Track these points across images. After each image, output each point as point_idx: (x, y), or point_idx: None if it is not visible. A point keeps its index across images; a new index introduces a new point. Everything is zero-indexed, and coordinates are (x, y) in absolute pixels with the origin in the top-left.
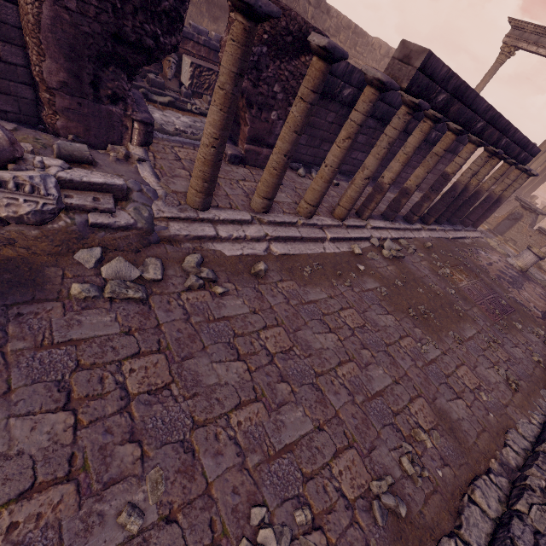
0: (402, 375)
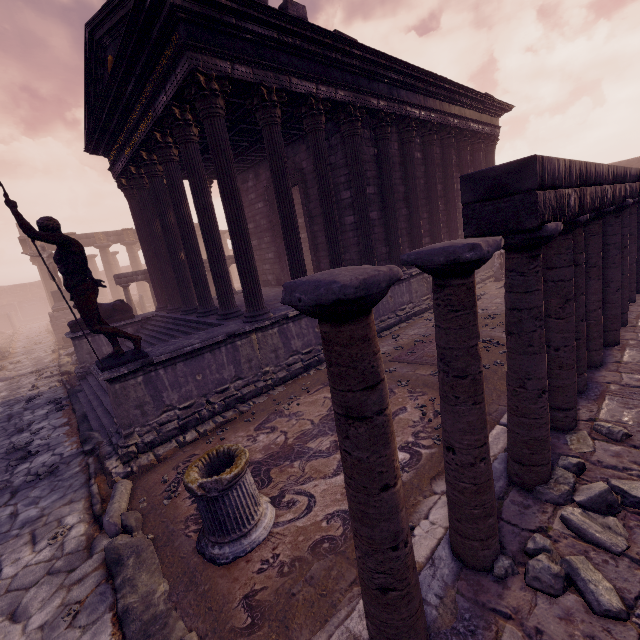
0: (489, 303)
